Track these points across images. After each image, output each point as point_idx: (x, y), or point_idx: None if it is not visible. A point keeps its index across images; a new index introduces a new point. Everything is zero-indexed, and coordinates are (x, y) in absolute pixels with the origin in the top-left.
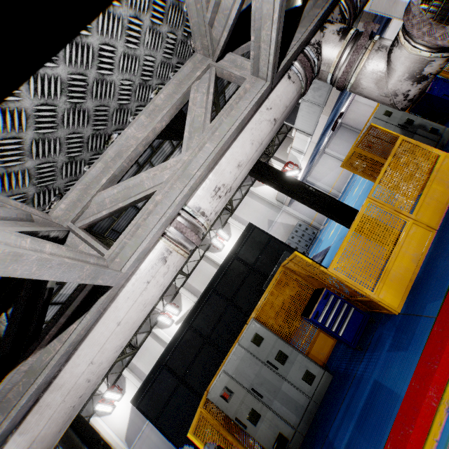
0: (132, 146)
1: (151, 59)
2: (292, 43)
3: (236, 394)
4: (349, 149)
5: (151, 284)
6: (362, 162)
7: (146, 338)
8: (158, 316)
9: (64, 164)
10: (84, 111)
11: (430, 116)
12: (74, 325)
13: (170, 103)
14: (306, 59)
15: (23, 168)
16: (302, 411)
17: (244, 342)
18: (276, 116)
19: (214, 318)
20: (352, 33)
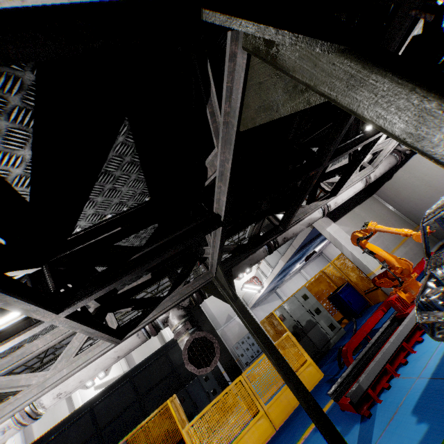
0: (31, 354)
1: None
2: (145, 320)
3: None
4: None
5: None
6: (271, 329)
7: None
8: None
9: None
10: None
11: (341, 309)
12: None
13: (67, 330)
14: (155, 325)
15: None
16: None
17: None
18: (120, 354)
19: (117, 409)
20: (182, 321)
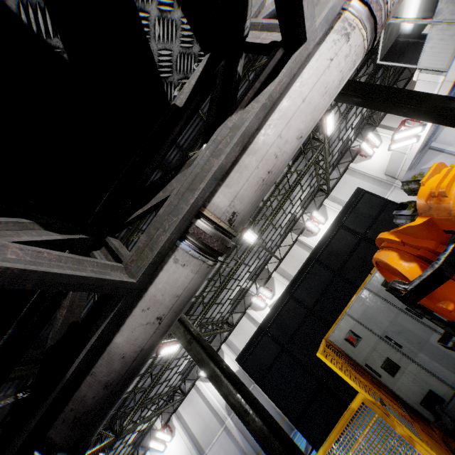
0: None
1: None
2: None
3: (364, 340)
4: None
5: (333, 64)
6: None
7: (241, 318)
8: (252, 297)
9: None
10: None
11: None
12: (268, 87)
13: None
14: None
15: None
16: None
17: (372, 286)
18: None
19: (318, 289)
20: None
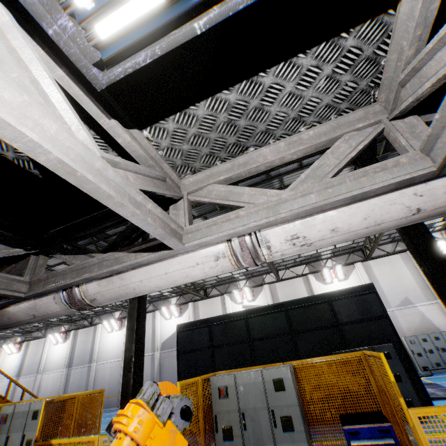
0: (257, 163)
1: (317, 100)
2: None
3: (229, 400)
4: None
5: (198, 266)
6: None
7: (217, 296)
8: (235, 289)
9: (205, 154)
10: (236, 126)
11: None
12: (146, 254)
13: (313, 141)
14: None
15: (180, 148)
16: None
17: (266, 374)
18: (424, 206)
19: (268, 331)
20: None
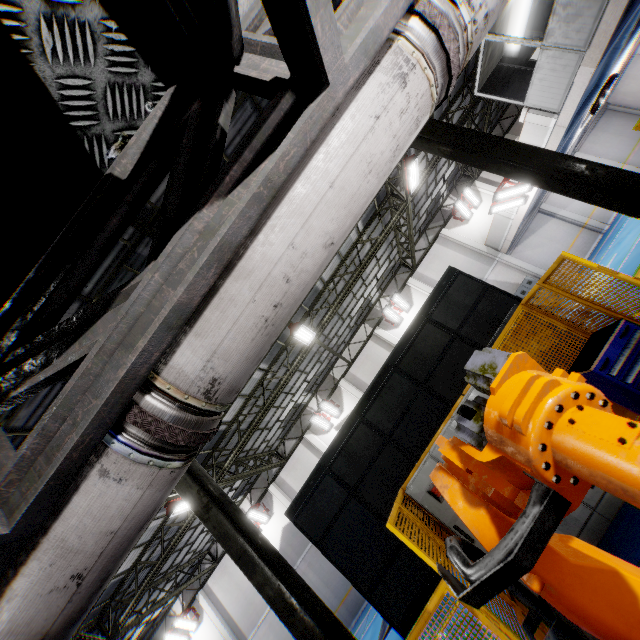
0: None
1: None
2: None
3: None
4: (623, 148)
5: (380, 124)
6: None
7: (297, 446)
8: (311, 417)
9: None
10: None
11: None
12: (267, 162)
13: None
14: None
15: None
16: (577, 528)
17: None
18: None
19: (397, 408)
20: None
